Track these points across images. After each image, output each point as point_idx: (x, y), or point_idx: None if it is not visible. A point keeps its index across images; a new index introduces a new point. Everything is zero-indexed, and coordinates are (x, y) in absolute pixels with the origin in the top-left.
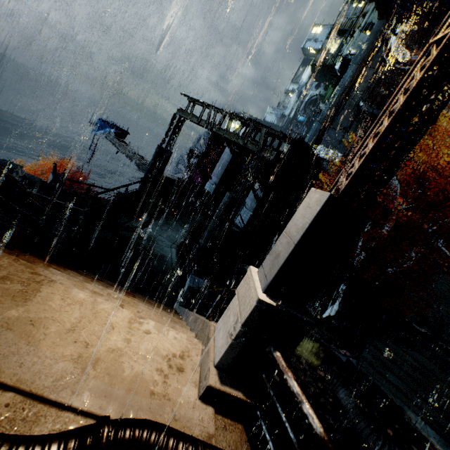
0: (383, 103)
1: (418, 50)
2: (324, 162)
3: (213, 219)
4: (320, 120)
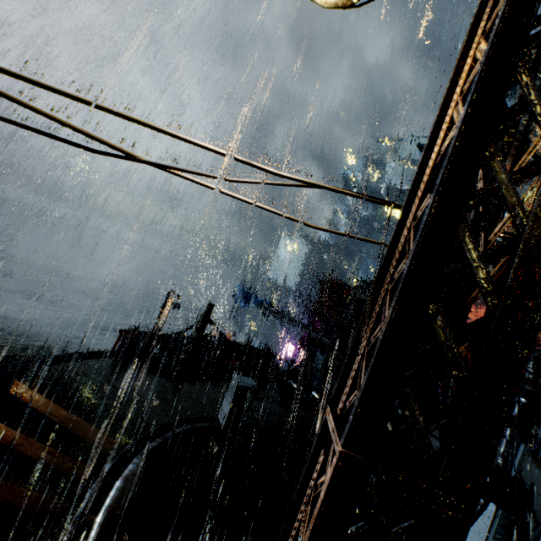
0: None
1: None
2: None
3: None
4: None
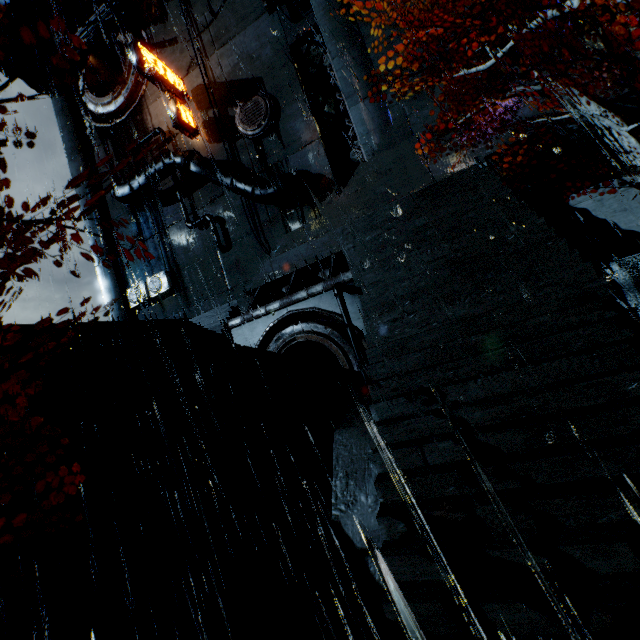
0: (145, 168)
1: None
2: (156, 303)
3: None
4: (97, 258)
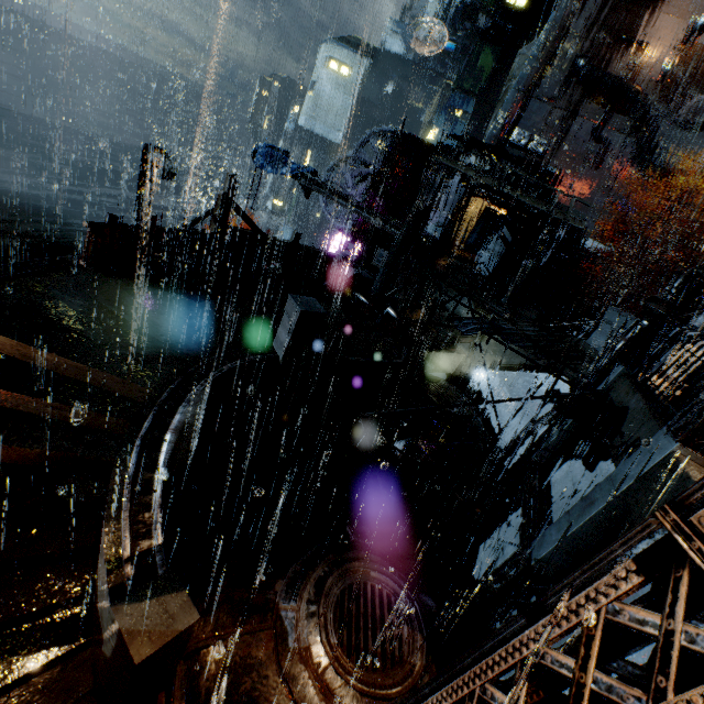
0: (609, 58)
1: None
2: (523, 152)
3: (513, 287)
4: (519, 85)
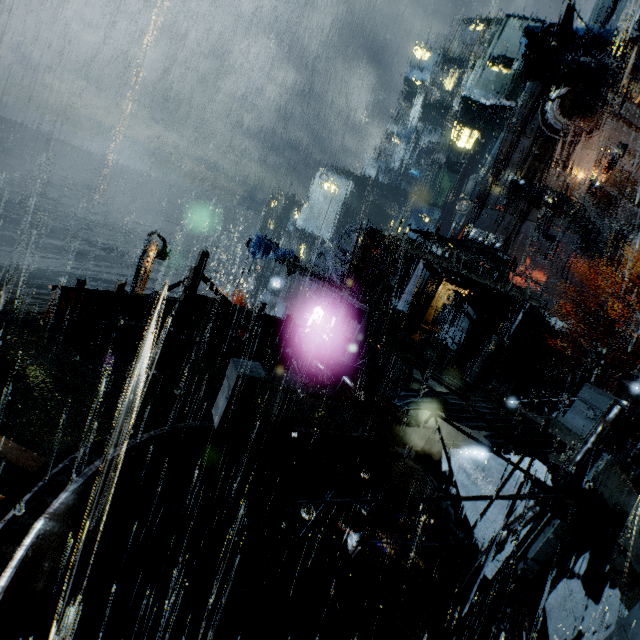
0: (544, 179)
1: (571, 111)
2: (482, 247)
3: (480, 360)
4: (472, 198)
